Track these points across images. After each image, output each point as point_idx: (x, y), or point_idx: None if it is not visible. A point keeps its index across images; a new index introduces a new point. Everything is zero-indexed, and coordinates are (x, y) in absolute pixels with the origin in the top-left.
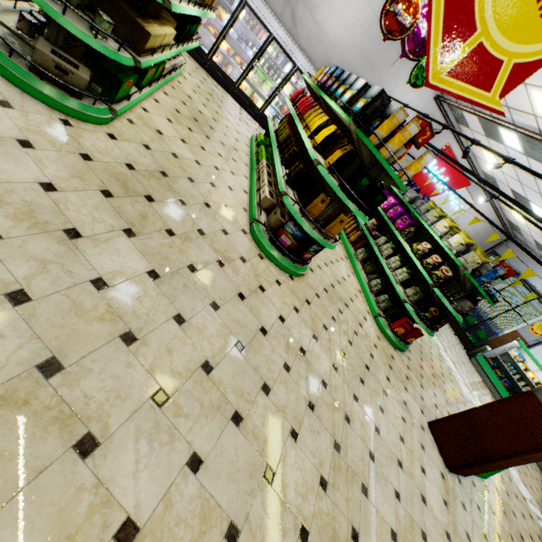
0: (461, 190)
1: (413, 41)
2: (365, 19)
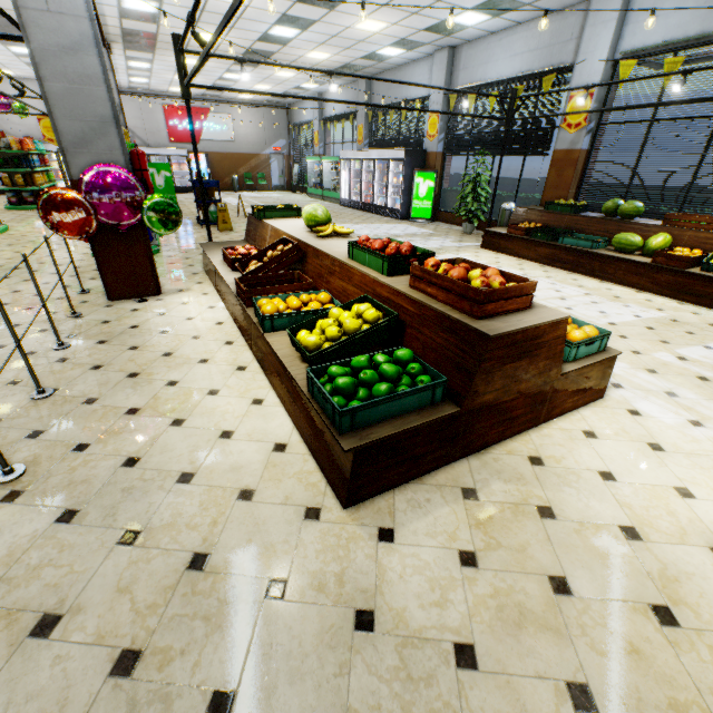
0: (210, 117)
1: (1, 107)
2: (38, 100)
